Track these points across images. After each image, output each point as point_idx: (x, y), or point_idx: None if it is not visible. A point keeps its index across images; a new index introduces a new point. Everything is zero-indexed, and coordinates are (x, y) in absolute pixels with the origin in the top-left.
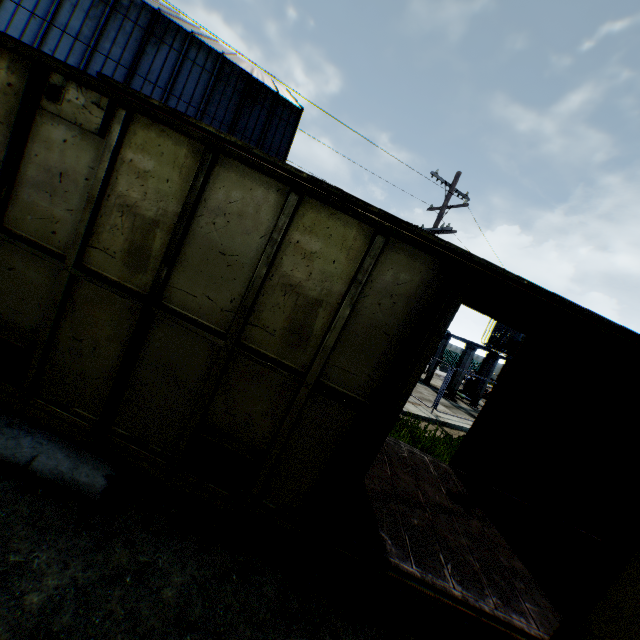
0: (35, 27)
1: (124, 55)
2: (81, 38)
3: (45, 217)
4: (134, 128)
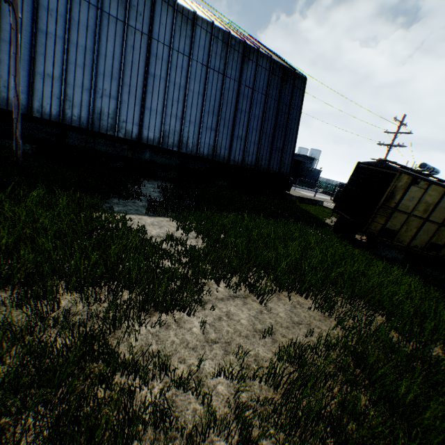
0: (203, 72)
1: (236, 74)
2: (220, 71)
3: (405, 206)
4: (430, 187)
